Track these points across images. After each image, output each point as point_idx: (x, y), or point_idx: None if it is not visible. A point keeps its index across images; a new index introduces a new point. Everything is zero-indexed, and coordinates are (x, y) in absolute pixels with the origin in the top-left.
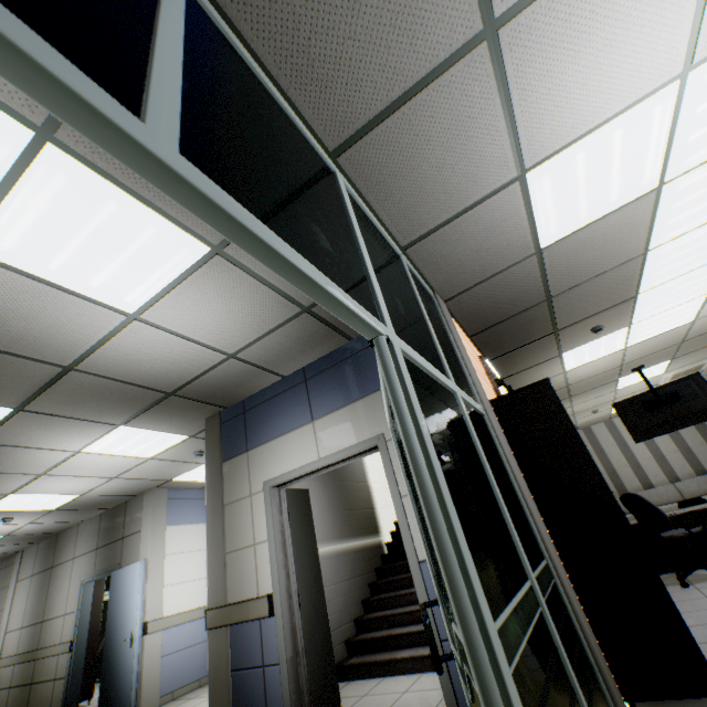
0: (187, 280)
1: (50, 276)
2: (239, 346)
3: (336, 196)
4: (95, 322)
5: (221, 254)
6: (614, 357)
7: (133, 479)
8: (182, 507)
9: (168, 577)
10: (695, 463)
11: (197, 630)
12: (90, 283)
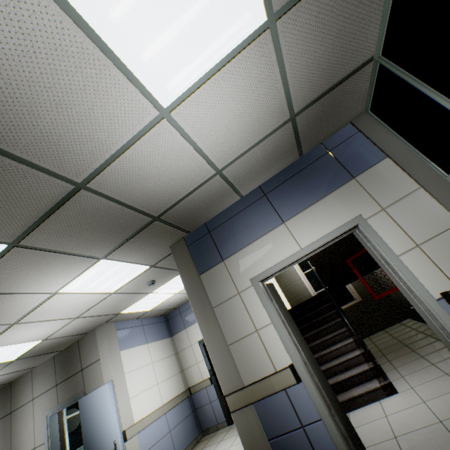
0: (229, 63)
1: (105, 32)
2: (228, 160)
3: None
4: (127, 117)
5: (269, 30)
6: None
7: (90, 317)
8: (127, 335)
9: (130, 390)
10: None
11: (160, 426)
12: (143, 52)
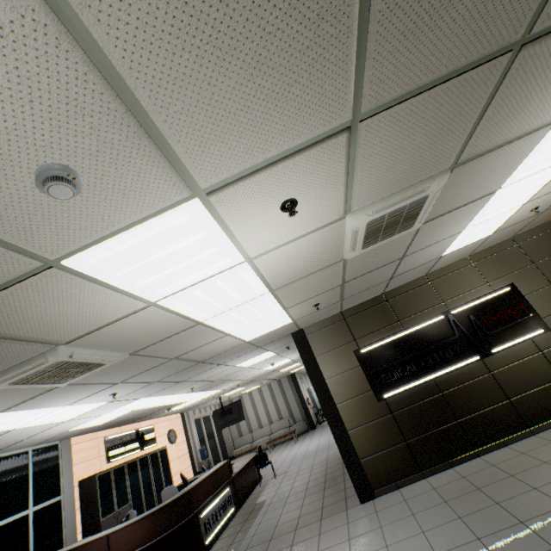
0: None
1: None
2: None
3: None
4: None
5: None
6: (201, 400)
7: None
8: None
9: None
10: (280, 413)
11: None
12: None
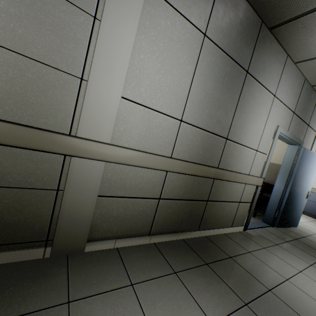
0: None
1: None
2: None
3: None
4: None
5: None
6: None
7: None
8: None
9: None
10: None
11: None
12: None
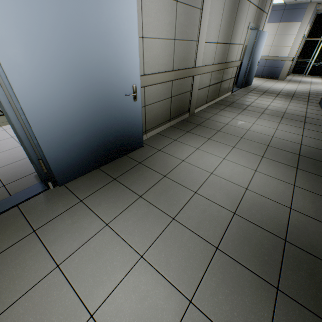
0: None
1: None
2: None
3: None
4: None
5: None
6: None
7: None
8: None
9: None
10: None
11: None
12: None
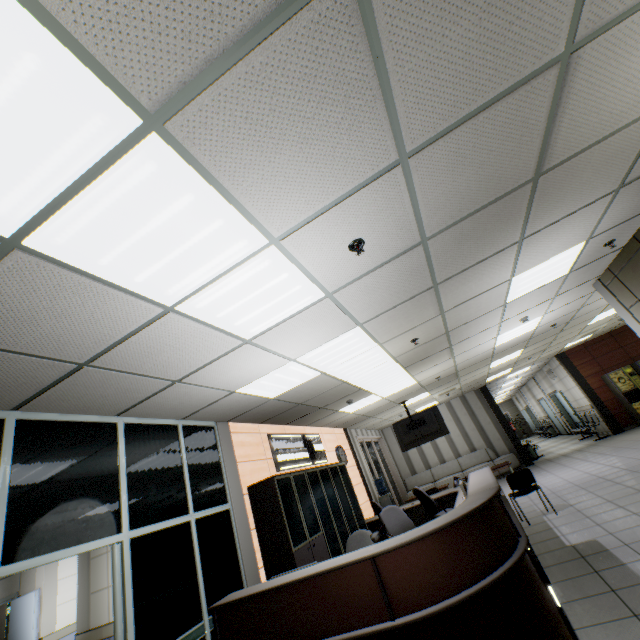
0: None
1: None
2: None
3: (113, 446)
4: None
5: None
6: (381, 401)
7: None
8: None
9: (61, 597)
10: (470, 443)
11: None
12: None
